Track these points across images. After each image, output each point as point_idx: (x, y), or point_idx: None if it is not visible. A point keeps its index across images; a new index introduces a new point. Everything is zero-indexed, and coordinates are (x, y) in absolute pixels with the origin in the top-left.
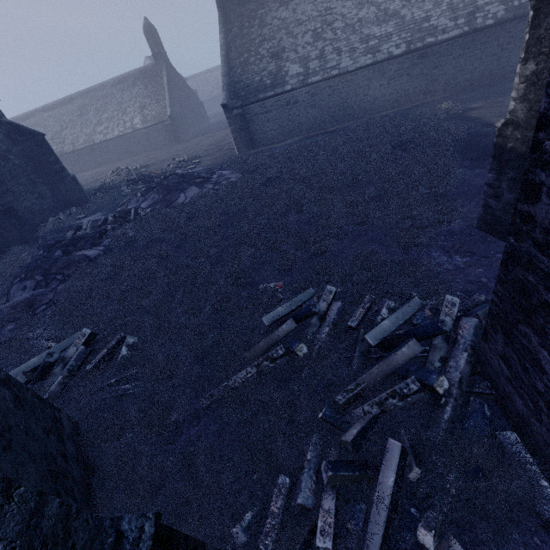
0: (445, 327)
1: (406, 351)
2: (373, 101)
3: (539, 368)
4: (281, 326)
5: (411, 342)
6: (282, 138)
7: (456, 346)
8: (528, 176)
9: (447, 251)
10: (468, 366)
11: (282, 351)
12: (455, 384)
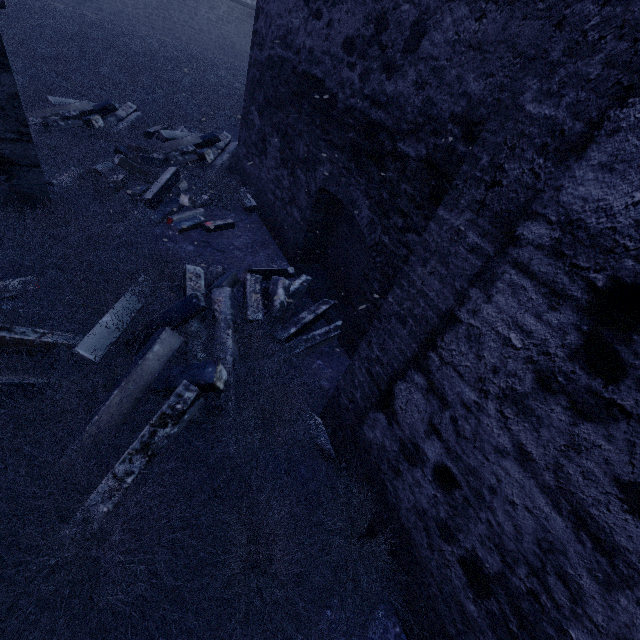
0: (218, 135)
1: (190, 139)
2: (199, 32)
3: (254, 127)
4: (74, 103)
5: (194, 135)
6: (68, 2)
7: (224, 153)
8: (257, 6)
9: (235, 137)
10: (229, 162)
11: (76, 113)
12: (219, 165)
